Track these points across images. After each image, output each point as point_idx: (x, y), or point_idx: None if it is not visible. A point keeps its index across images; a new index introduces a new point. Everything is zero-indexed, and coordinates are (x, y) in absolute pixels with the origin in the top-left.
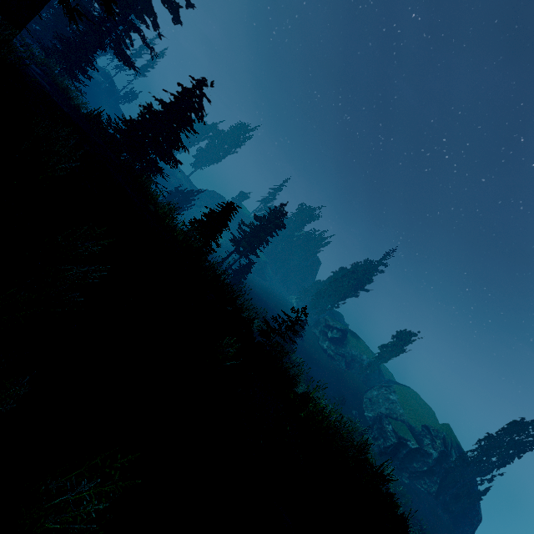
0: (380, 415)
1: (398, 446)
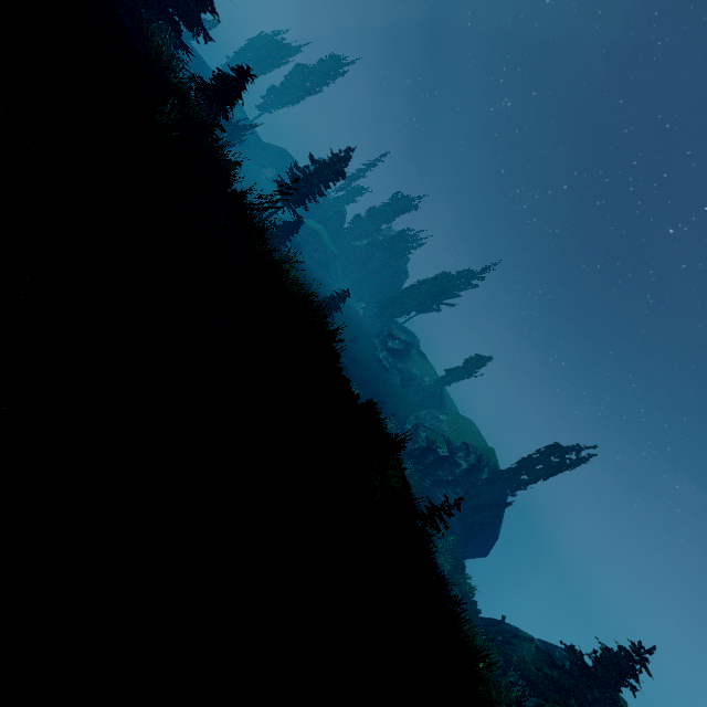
0: (418, 424)
1: (426, 452)
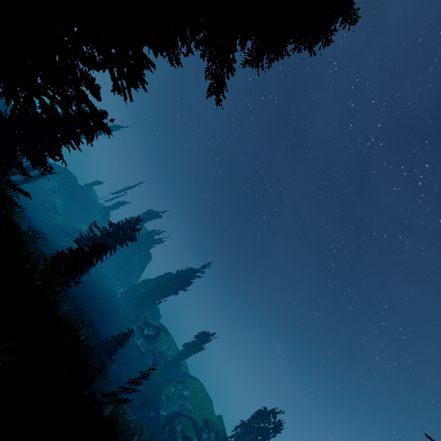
0: (174, 415)
1: None
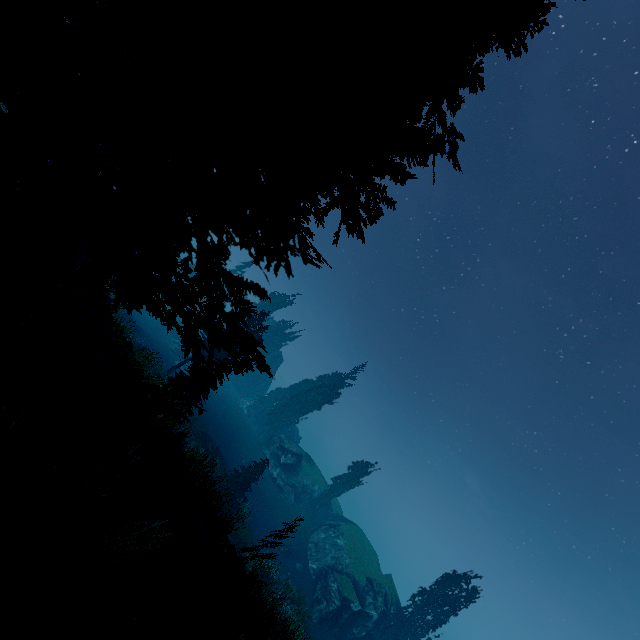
0: (327, 570)
1: (341, 610)
